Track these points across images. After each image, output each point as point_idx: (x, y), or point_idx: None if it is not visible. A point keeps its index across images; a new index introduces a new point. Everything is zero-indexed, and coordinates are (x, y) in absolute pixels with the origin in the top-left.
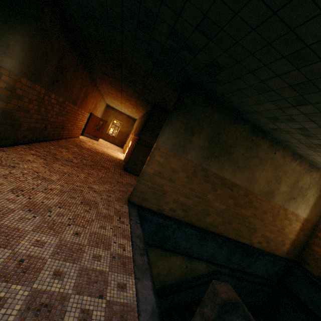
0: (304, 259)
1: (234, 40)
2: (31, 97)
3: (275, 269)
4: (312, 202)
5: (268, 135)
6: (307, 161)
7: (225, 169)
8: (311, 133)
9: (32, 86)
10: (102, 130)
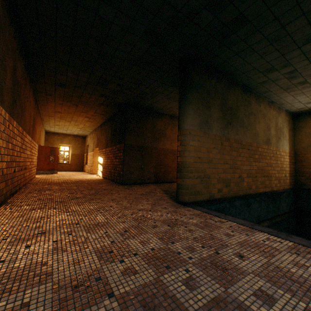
0: (300, 182)
1: None
2: None
3: (290, 201)
4: (287, 136)
5: (252, 92)
6: (276, 105)
7: (239, 132)
8: (298, 73)
9: None
10: (57, 159)
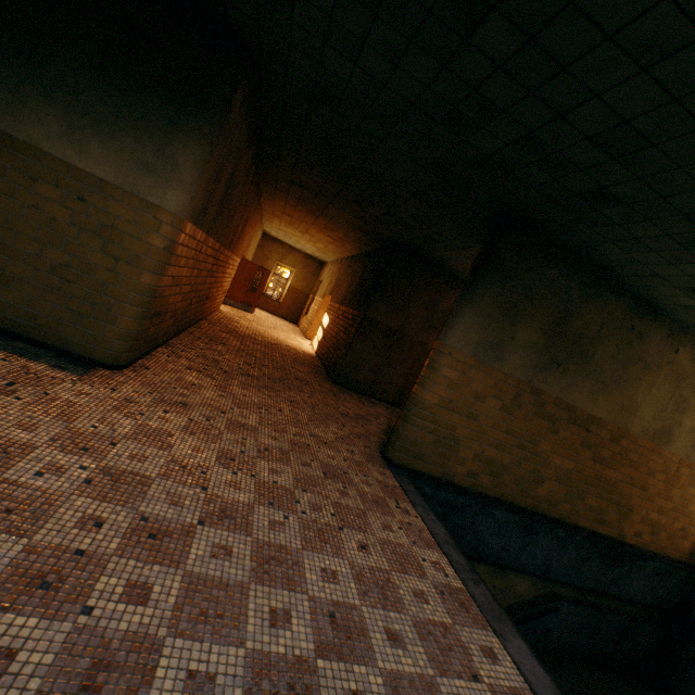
0: None
1: (675, 164)
2: (188, 254)
3: (667, 587)
4: None
5: (664, 315)
6: None
7: (576, 389)
8: None
9: (195, 232)
10: (261, 289)
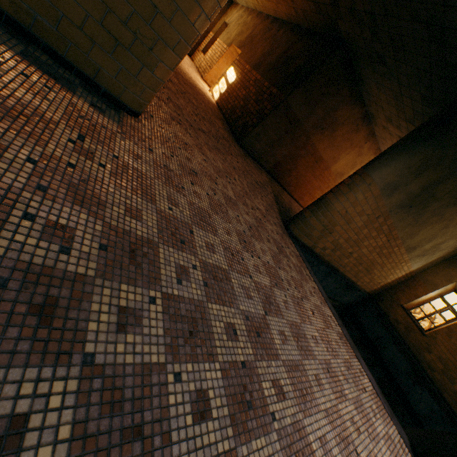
0: (382, 297)
1: None
2: None
3: (355, 300)
4: (431, 260)
5: None
6: None
7: (404, 221)
8: None
9: None
10: None
